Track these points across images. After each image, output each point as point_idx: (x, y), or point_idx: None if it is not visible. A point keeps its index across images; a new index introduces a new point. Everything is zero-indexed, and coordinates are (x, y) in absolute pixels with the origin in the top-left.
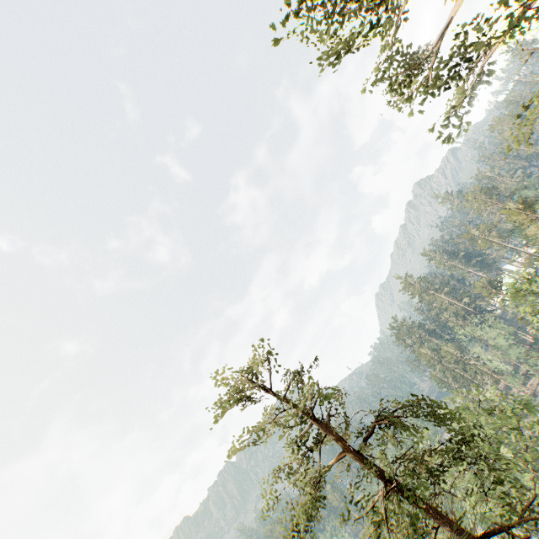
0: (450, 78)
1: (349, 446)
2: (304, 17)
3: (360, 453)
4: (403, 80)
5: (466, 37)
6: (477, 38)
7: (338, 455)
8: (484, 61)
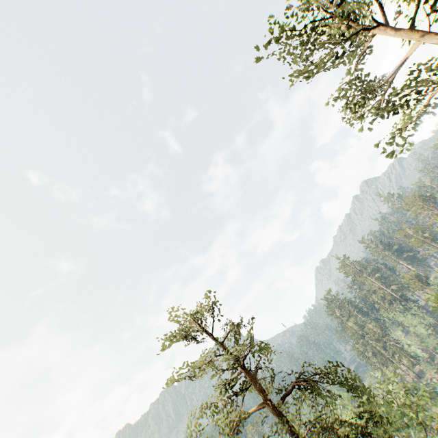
0: (400, 105)
1: (268, 401)
2: (283, 42)
3: (276, 409)
4: (359, 101)
5: (418, 73)
6: (428, 75)
7: (257, 406)
8: (431, 95)
